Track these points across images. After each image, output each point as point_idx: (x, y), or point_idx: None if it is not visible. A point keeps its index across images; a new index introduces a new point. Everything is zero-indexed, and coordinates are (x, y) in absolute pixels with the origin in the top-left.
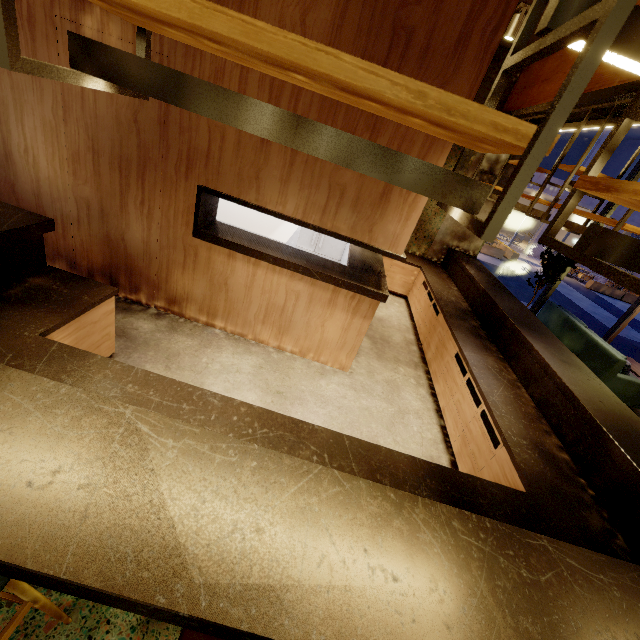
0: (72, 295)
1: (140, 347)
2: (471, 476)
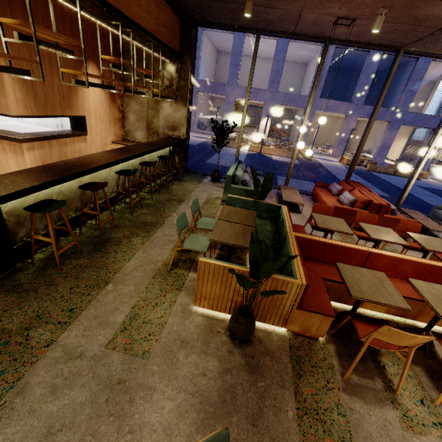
0: None
1: None
2: None
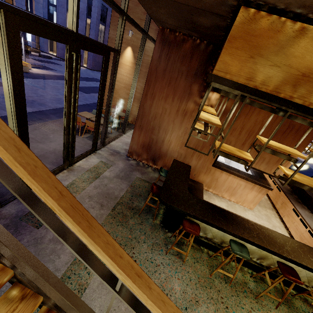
0: (198, 186)
1: None
2: None
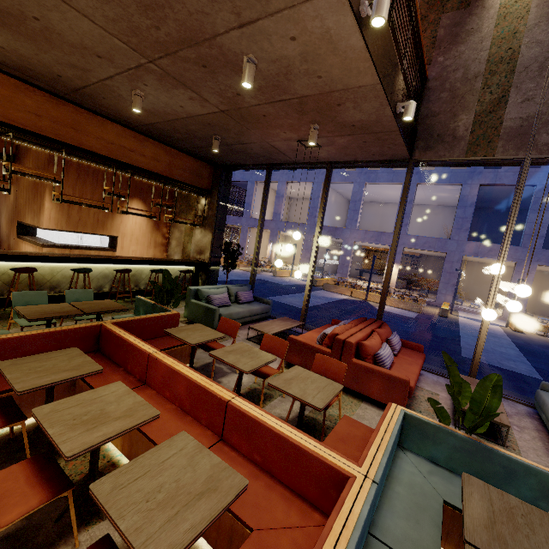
0: None
1: None
2: None
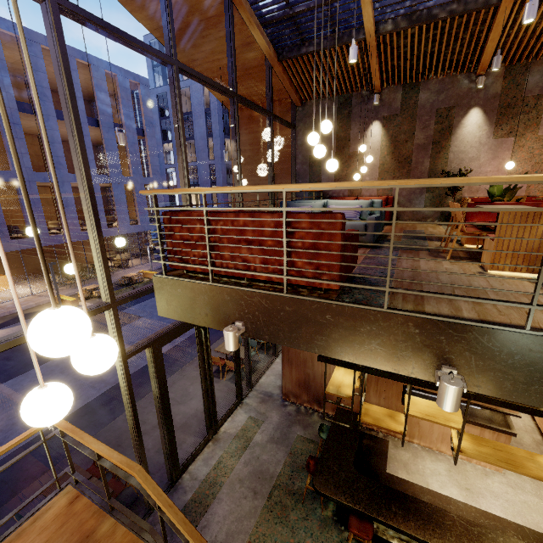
0: (379, 448)
1: (389, 460)
2: None
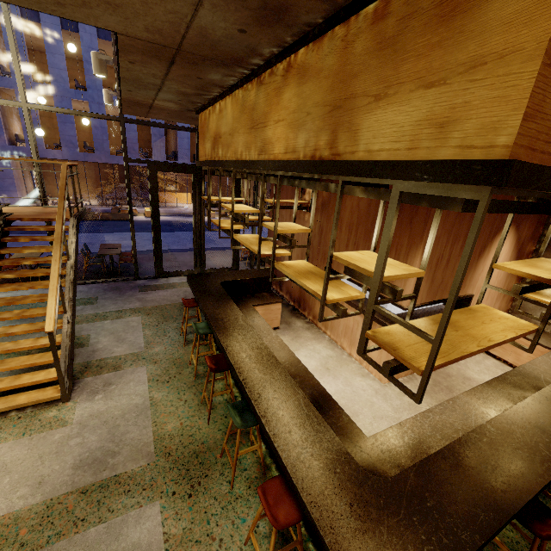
0: (269, 299)
1: (290, 329)
2: (340, 407)
